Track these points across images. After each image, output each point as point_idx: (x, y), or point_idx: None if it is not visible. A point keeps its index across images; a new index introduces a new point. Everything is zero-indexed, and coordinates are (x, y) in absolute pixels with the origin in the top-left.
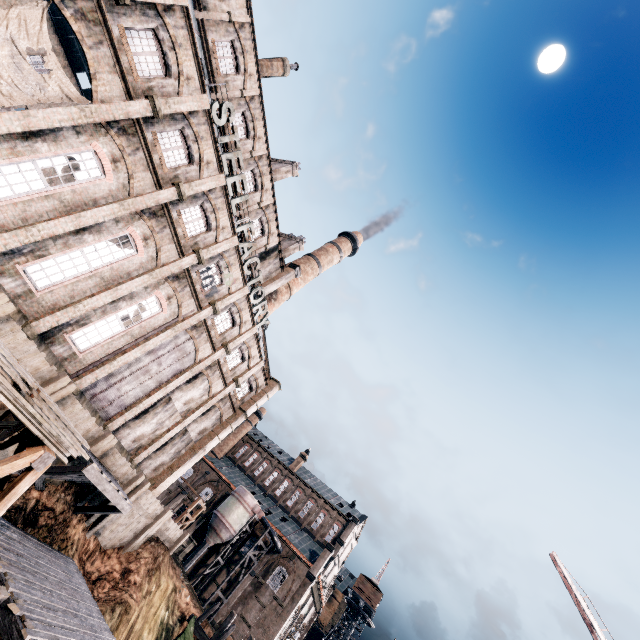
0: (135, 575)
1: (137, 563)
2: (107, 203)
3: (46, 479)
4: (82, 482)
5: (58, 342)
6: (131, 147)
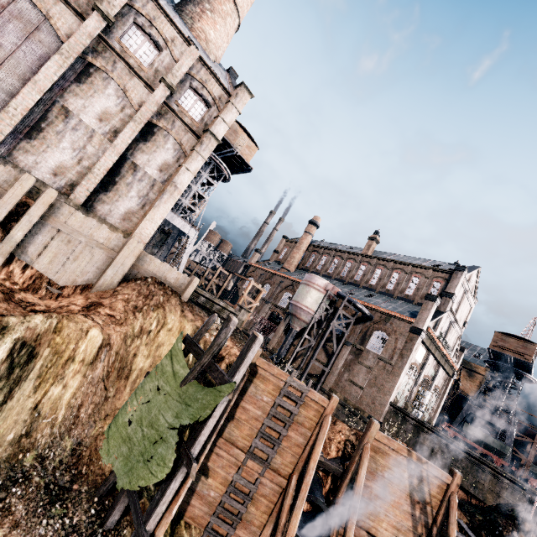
0: (108, 307)
1: (113, 298)
2: None
3: None
4: None
5: None
6: None
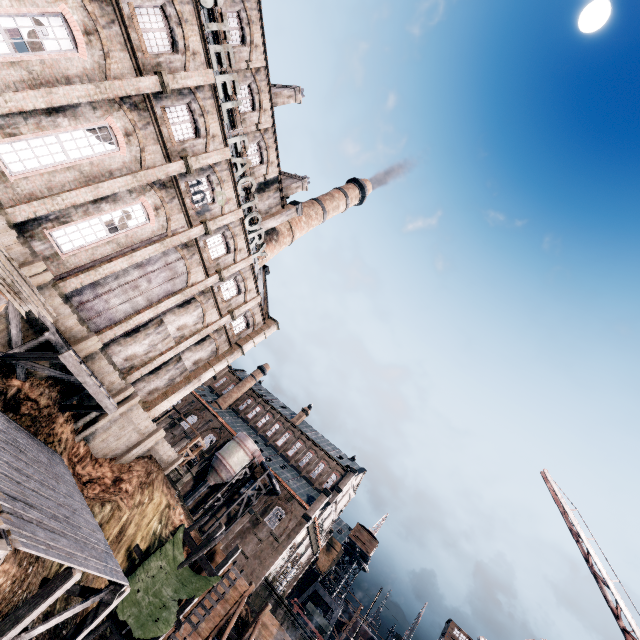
0: (127, 484)
1: (129, 474)
2: (81, 83)
3: (28, 371)
4: (66, 380)
5: (38, 238)
6: (105, 18)
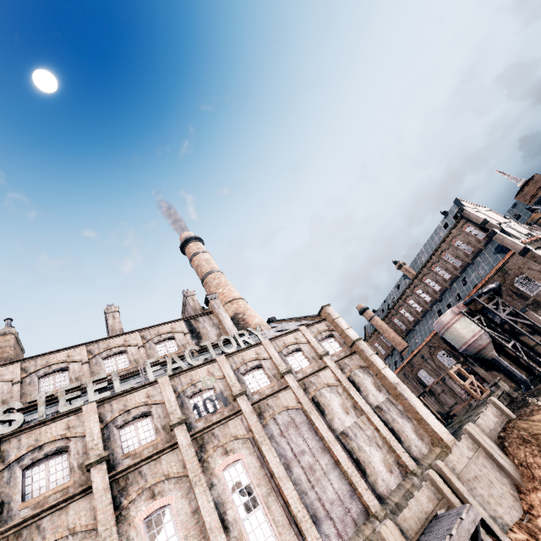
0: None
1: (533, 467)
2: None
3: None
4: None
5: None
6: (34, 537)
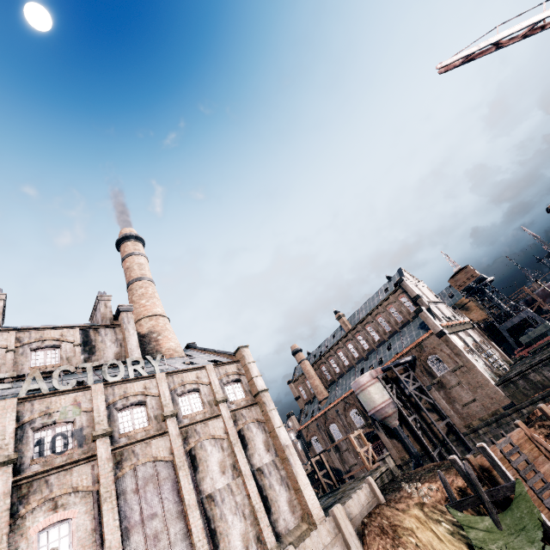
0: None
1: None
2: None
3: None
4: None
5: None
6: None
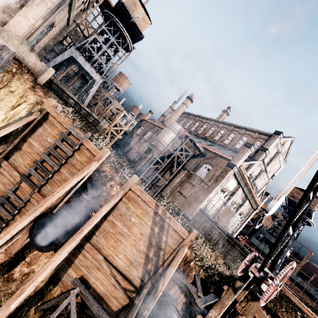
0: None
1: None
2: None
3: None
4: None
5: None
6: None
